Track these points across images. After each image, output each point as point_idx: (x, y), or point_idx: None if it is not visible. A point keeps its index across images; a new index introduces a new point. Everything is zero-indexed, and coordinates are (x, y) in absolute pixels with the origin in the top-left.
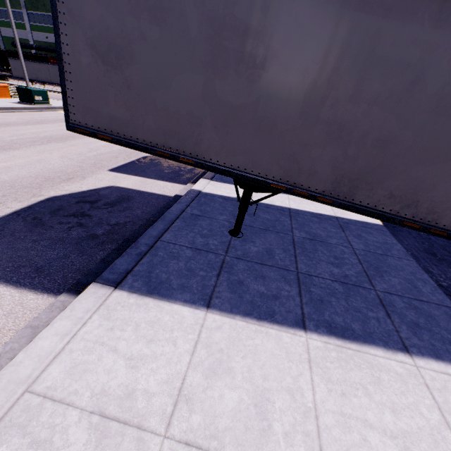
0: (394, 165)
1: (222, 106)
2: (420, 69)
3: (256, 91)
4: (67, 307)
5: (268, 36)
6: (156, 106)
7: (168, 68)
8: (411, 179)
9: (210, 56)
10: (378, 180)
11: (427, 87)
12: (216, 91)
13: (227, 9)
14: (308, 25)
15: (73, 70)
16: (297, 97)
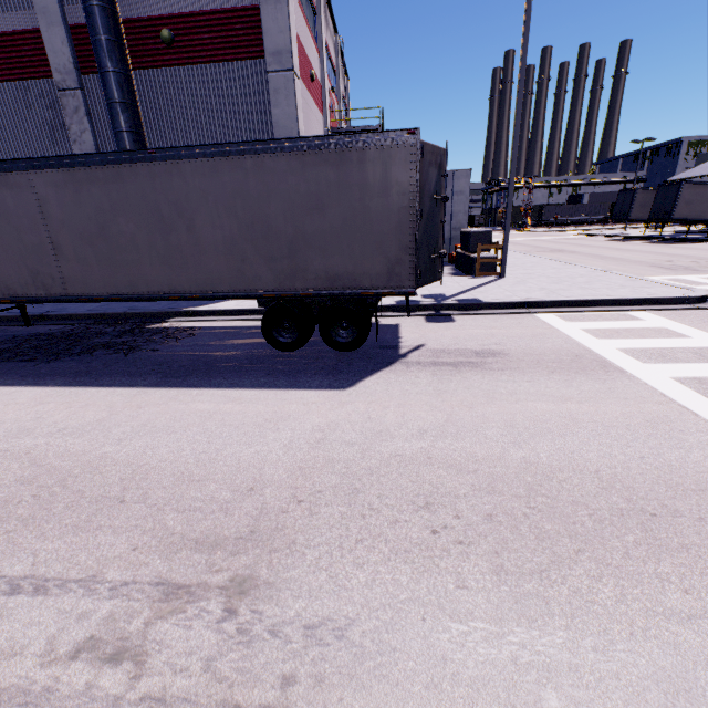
0: None
1: None
2: None
3: None
4: None
5: None
6: (695, 211)
7: (700, 203)
8: None
9: None
10: None
11: None
12: None
13: None
14: None
15: (678, 207)
16: None
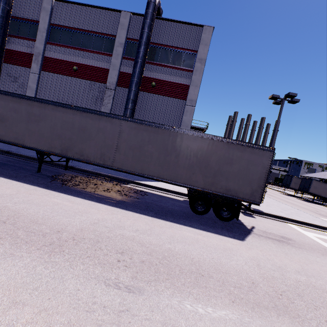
0: None
1: (323, 192)
2: None
3: (326, 191)
4: (325, 205)
5: None
6: (318, 191)
7: (319, 189)
8: None
9: (323, 189)
10: None
11: None
12: (323, 191)
13: (324, 186)
14: None
15: (311, 188)
16: None
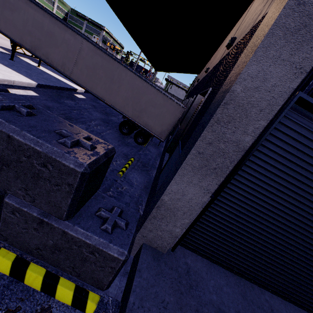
0: (42, 46)
1: (5, 17)
2: (43, 24)
3: (13, 17)
4: None
5: (15, 6)
6: None
7: None
8: (46, 51)
9: (3, 5)
10: (40, 49)
11: (45, 29)
12: (4, 14)
13: None
14: (22, 7)
15: None
16: (21, 22)
